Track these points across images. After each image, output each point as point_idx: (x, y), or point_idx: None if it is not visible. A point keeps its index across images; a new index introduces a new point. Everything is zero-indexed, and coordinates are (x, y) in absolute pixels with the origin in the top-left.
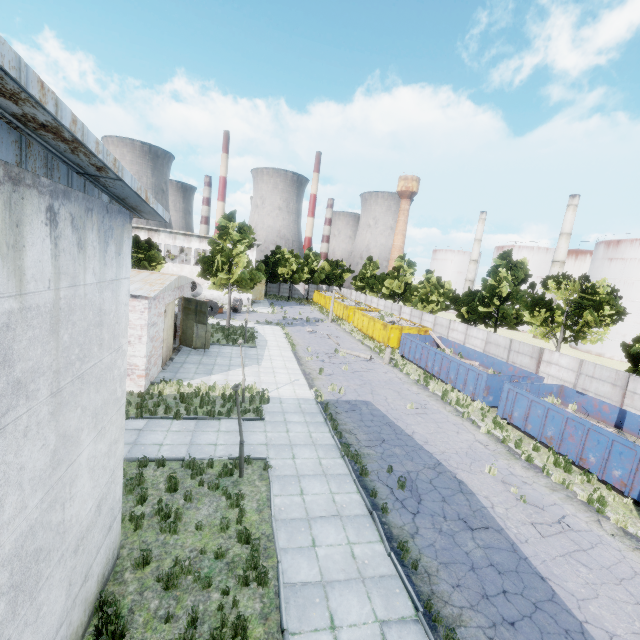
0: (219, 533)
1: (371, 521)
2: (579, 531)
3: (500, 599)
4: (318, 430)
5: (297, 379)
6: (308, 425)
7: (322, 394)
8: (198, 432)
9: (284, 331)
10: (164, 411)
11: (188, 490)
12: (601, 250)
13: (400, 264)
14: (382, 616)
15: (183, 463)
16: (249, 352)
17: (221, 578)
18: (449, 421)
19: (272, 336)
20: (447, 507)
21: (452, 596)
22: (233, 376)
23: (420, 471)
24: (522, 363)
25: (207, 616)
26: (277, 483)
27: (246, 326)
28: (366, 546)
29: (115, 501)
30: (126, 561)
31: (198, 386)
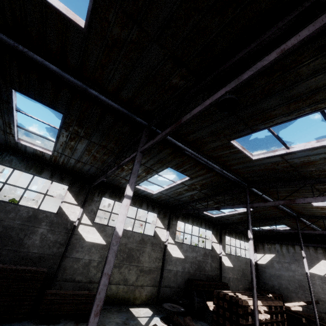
0: None
1: None
2: None
3: None
4: None
5: None
6: None
7: None
8: None
9: None
10: None
11: None
12: None
13: None
14: None
15: None
16: None
17: None
18: None
19: None
20: None
21: None
22: None
23: None
24: None
25: None
26: None
27: None
28: None
29: None
30: None
31: None
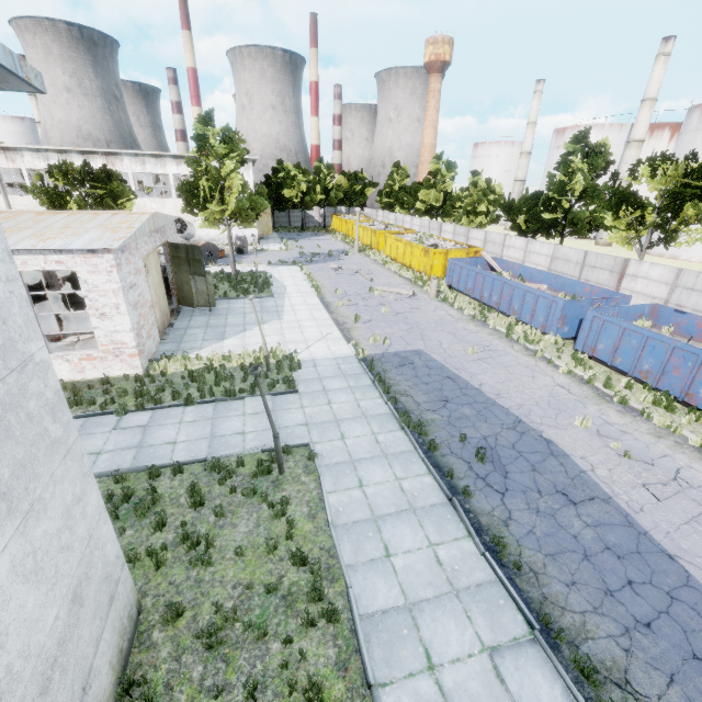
0: (266, 556)
1: (452, 510)
2: (699, 487)
3: (627, 594)
4: (366, 396)
5: (330, 332)
6: (353, 391)
7: (364, 349)
8: (219, 419)
9: (304, 271)
10: (171, 397)
11: (217, 506)
12: (695, 118)
13: (437, 167)
14: (489, 641)
15: (205, 466)
16: (266, 304)
17: (278, 620)
18: (520, 364)
19: (290, 280)
20: (539, 478)
21: (569, 599)
22: (251, 338)
23: (498, 434)
24: (598, 280)
25: (269, 678)
26: (328, 475)
27: (256, 271)
28: (452, 546)
29: (109, 565)
30: (152, 615)
31: (209, 358)
